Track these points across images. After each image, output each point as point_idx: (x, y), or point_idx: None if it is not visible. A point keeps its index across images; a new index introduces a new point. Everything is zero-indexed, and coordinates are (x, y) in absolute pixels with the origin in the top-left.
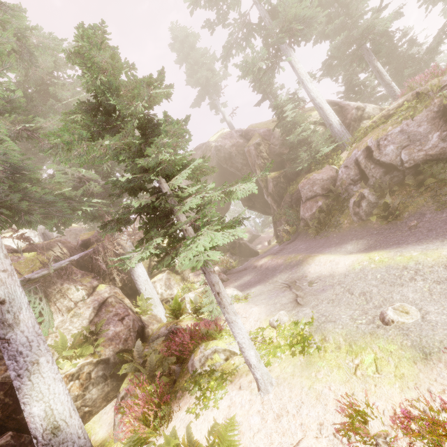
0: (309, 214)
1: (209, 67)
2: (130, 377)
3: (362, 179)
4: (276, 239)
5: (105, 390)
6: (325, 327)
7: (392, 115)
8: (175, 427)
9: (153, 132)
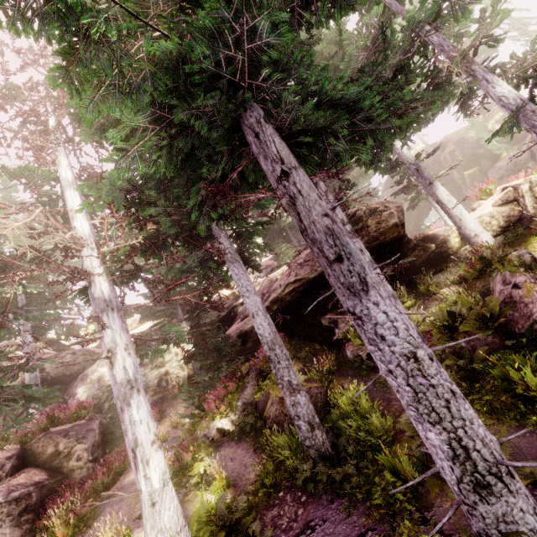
0: None
1: None
2: None
3: (532, 157)
4: None
5: None
6: None
7: None
8: None
9: None
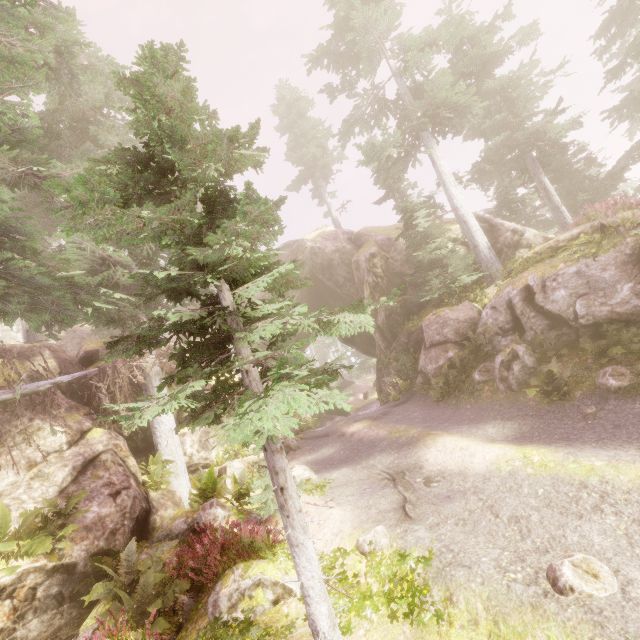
0: (433, 366)
1: (321, 143)
2: (103, 606)
3: (515, 330)
4: (378, 394)
5: (54, 623)
6: (453, 574)
7: (562, 248)
8: None
9: (224, 211)
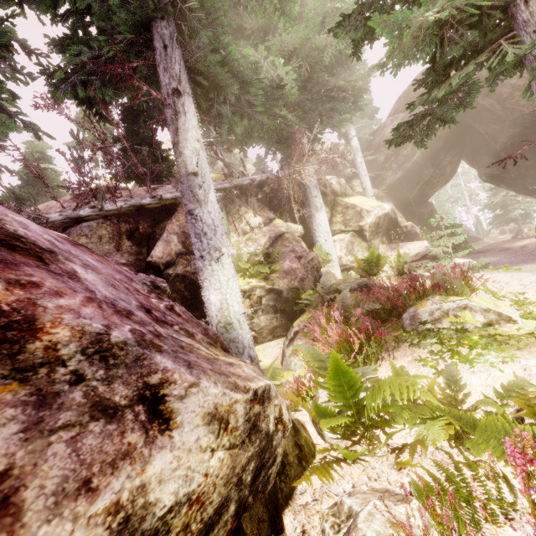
0: None
1: None
2: (306, 315)
3: None
4: None
5: (273, 322)
6: None
7: None
8: (404, 368)
9: None
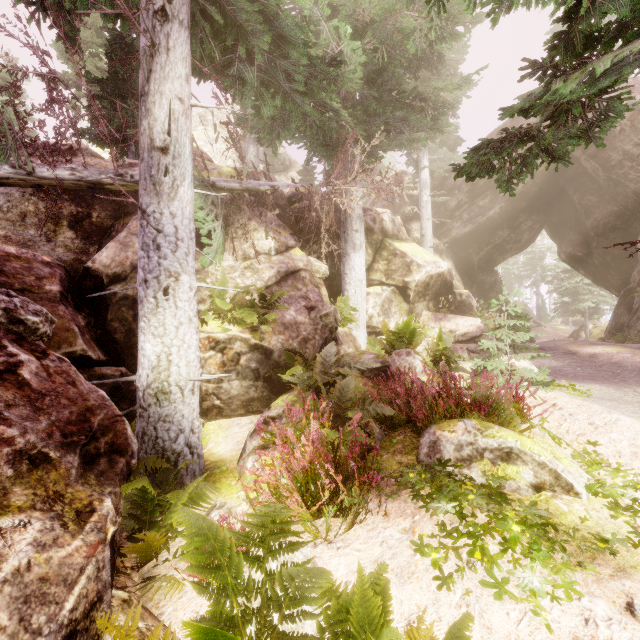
0: None
1: None
2: (293, 396)
3: None
4: (607, 336)
5: (250, 392)
6: None
7: None
8: (386, 569)
9: None
